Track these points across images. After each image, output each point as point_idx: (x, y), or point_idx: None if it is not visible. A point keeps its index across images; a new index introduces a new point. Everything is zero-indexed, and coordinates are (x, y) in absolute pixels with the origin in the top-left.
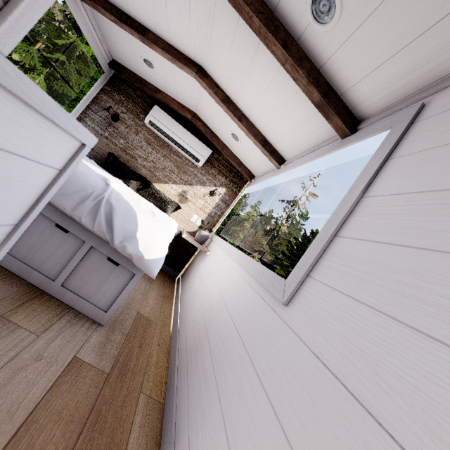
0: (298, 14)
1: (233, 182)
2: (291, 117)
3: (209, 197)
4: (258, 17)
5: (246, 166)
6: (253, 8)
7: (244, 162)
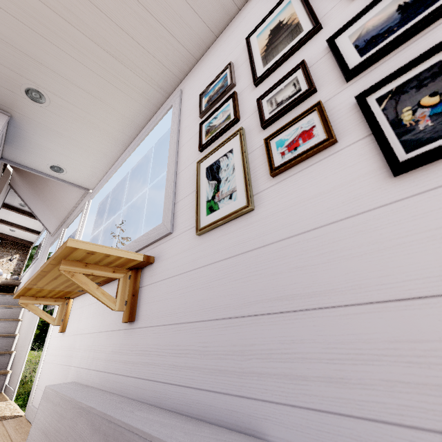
0: (18, 206)
1: (22, 250)
2: (32, 221)
3: (9, 262)
4: (6, 208)
5: (26, 240)
6: (4, 206)
7: (24, 239)
